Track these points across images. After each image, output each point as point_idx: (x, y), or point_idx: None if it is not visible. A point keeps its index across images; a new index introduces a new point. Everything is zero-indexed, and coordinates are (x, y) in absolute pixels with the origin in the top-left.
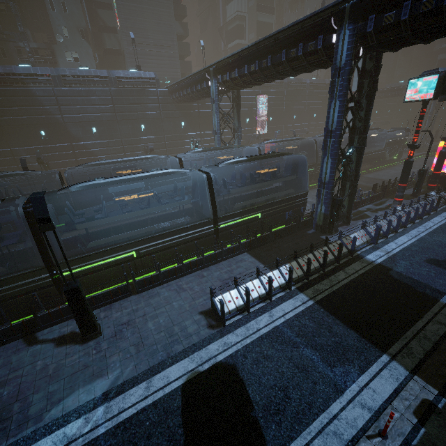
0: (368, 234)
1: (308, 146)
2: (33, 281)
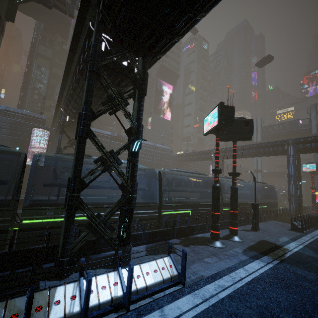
0: None
1: None
2: None
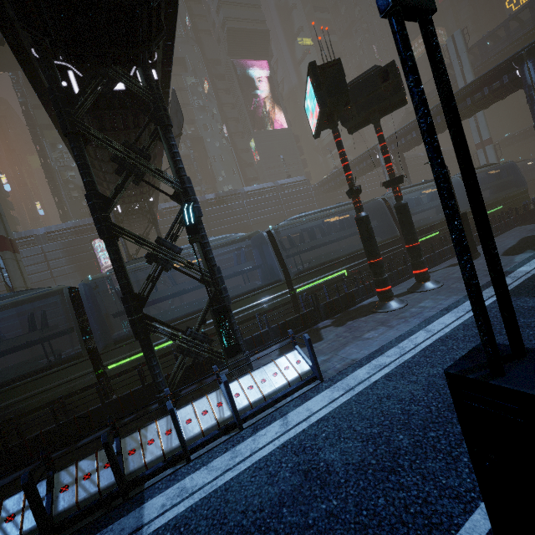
0: None
1: None
2: (395, 249)
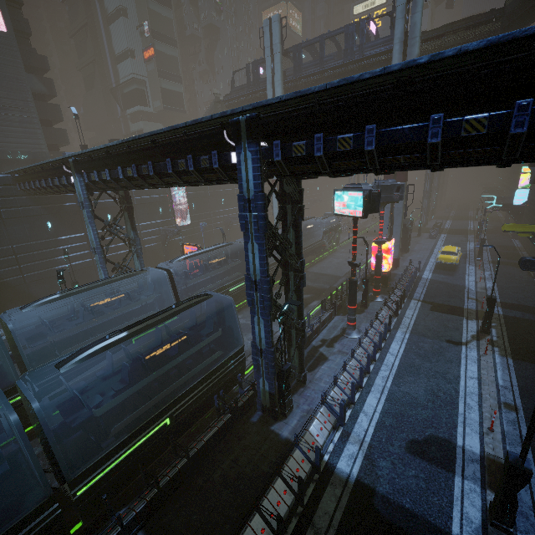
0: (332, 413)
1: (240, 251)
2: None
